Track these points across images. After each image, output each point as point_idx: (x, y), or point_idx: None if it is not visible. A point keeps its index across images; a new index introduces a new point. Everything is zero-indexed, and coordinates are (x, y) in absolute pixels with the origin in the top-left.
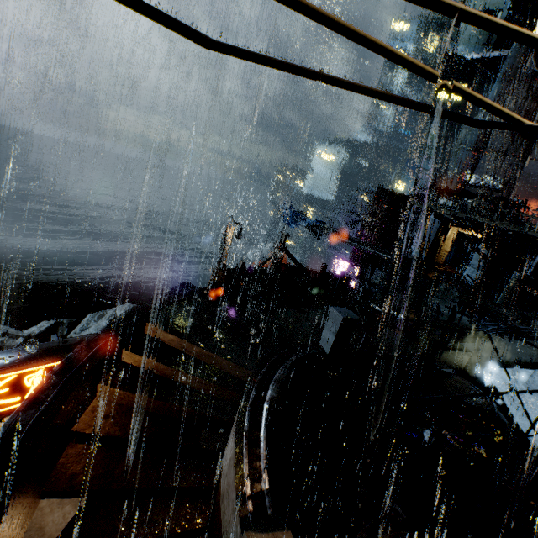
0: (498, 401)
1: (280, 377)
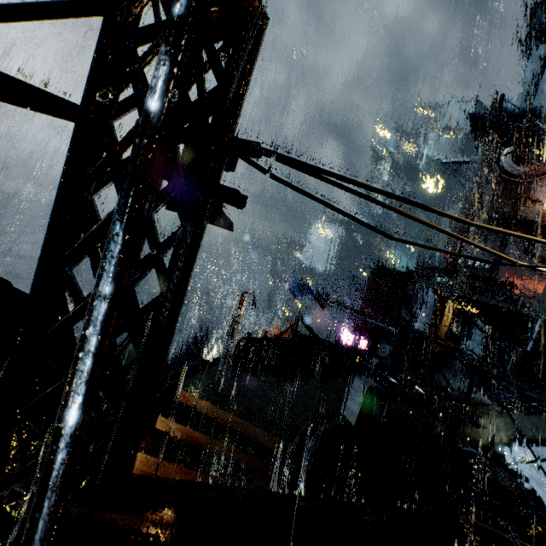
0: (524, 484)
1: (312, 447)
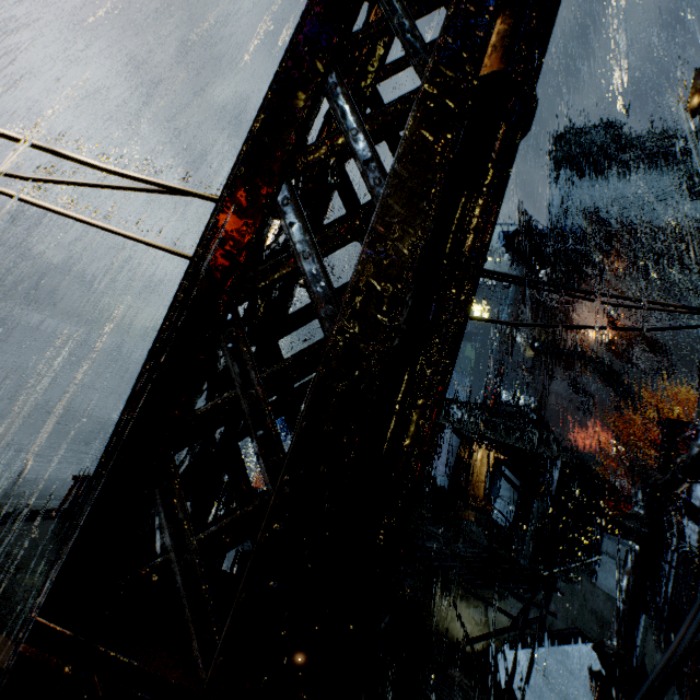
0: None
1: None
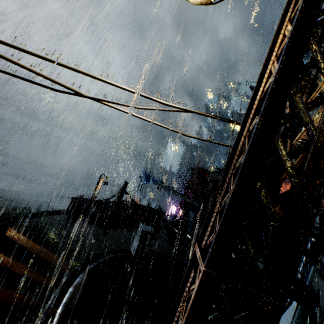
0: None
1: (92, 269)
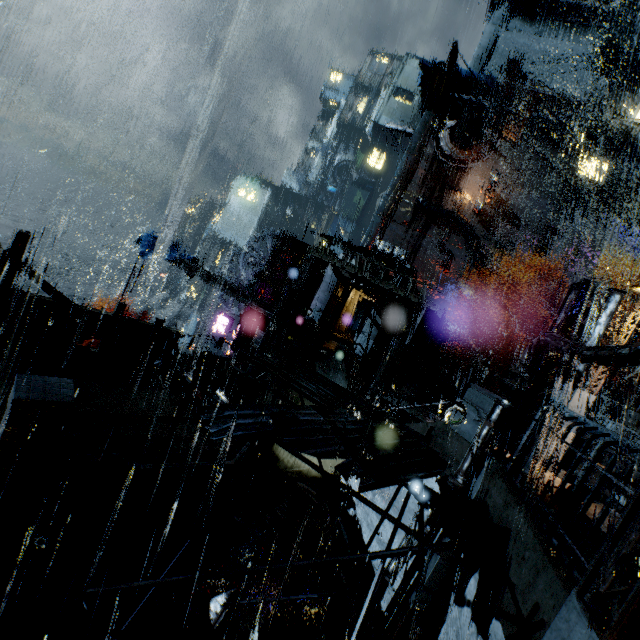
0: (350, 511)
1: None
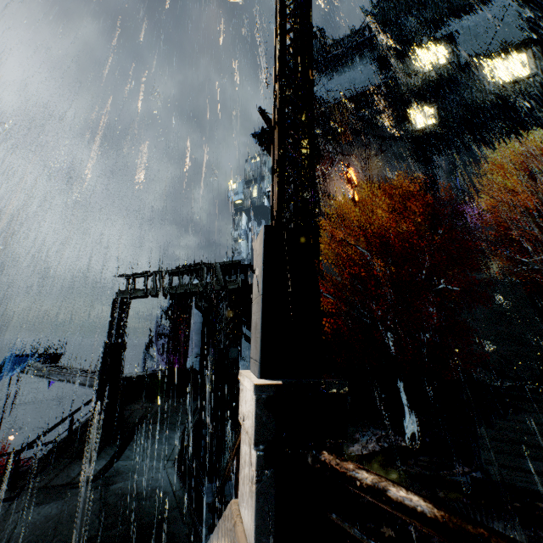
0: None
1: None
